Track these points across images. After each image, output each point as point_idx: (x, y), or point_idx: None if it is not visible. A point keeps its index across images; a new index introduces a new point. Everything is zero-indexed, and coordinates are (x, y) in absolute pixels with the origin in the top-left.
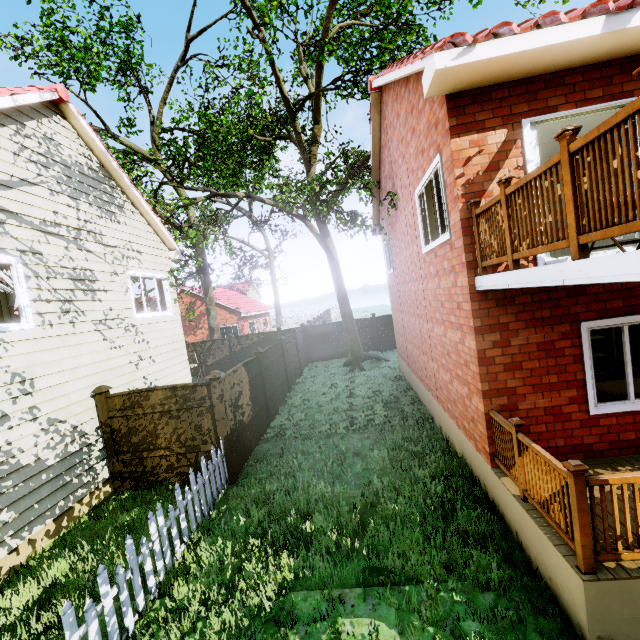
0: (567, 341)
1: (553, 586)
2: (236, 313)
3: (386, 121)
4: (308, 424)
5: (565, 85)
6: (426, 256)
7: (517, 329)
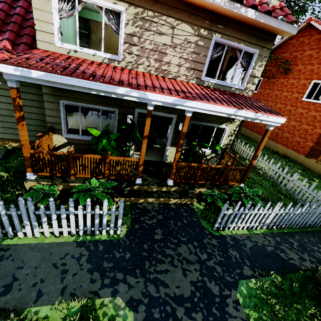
0: None
1: (320, 174)
2: None
3: (304, 39)
4: None
5: None
6: (304, 101)
7: None
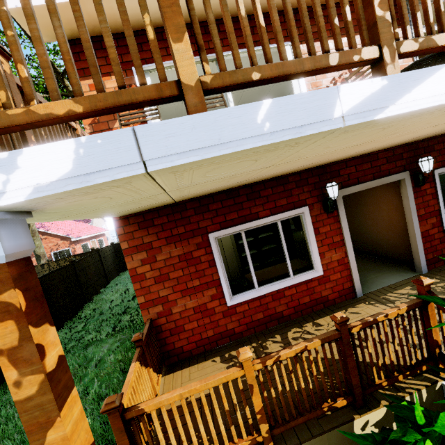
0: (202, 250)
1: None
2: (67, 239)
3: None
4: (78, 336)
5: (164, 40)
6: None
7: (160, 246)
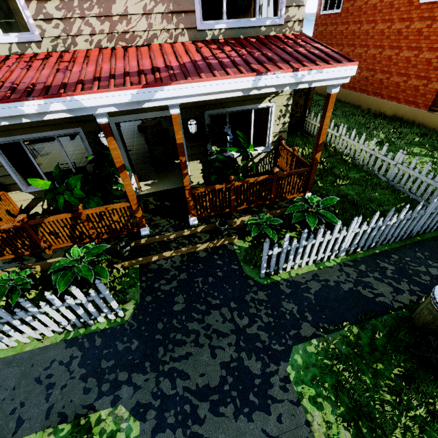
0: None
1: None
2: None
3: None
4: None
5: None
6: (423, 5)
7: None
